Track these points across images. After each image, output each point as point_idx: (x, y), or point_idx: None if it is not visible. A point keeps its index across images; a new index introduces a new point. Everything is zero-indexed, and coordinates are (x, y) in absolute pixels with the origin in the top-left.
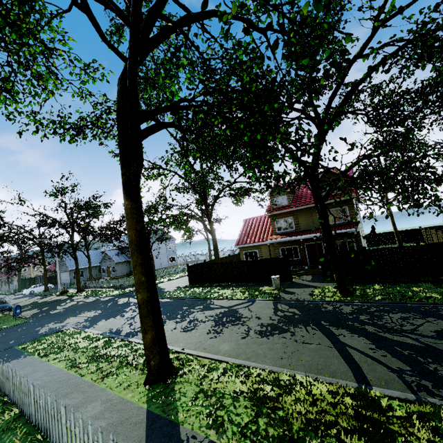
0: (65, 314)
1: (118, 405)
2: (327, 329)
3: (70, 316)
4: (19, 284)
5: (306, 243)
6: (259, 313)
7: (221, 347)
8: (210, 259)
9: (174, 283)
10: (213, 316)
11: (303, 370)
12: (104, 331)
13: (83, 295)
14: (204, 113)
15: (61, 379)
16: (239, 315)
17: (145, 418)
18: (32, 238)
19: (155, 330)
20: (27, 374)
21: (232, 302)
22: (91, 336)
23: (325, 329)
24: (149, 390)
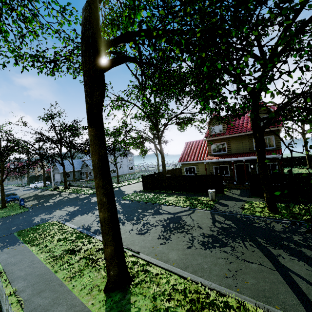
0: (54, 207)
1: None
2: (264, 248)
3: (57, 209)
4: (28, 180)
5: (235, 164)
6: (200, 222)
7: (170, 255)
8: (158, 170)
9: (132, 187)
10: (162, 221)
11: (250, 296)
12: (78, 226)
13: (68, 192)
14: (167, 38)
15: (39, 273)
16: (183, 222)
17: None
18: (34, 149)
19: (114, 245)
20: (16, 263)
21: (177, 208)
22: (68, 230)
23: (263, 247)
24: (108, 298)
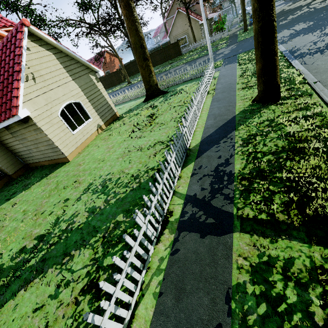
0: (285, 26)
1: (230, 107)
2: None
3: (285, 29)
4: None
5: None
6: None
7: None
8: None
9: None
10: None
11: None
12: (287, 49)
13: None
14: None
15: (230, 83)
16: None
17: (229, 119)
18: None
19: (262, 62)
20: (224, 75)
21: None
22: None
23: None
24: (250, 105)
